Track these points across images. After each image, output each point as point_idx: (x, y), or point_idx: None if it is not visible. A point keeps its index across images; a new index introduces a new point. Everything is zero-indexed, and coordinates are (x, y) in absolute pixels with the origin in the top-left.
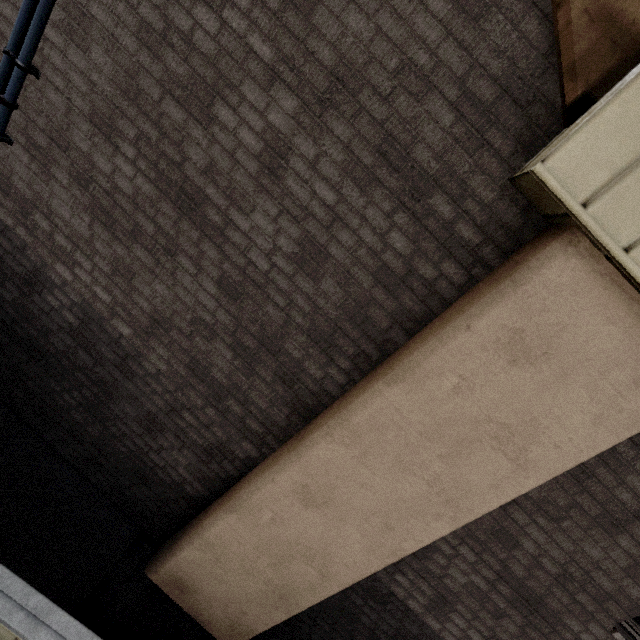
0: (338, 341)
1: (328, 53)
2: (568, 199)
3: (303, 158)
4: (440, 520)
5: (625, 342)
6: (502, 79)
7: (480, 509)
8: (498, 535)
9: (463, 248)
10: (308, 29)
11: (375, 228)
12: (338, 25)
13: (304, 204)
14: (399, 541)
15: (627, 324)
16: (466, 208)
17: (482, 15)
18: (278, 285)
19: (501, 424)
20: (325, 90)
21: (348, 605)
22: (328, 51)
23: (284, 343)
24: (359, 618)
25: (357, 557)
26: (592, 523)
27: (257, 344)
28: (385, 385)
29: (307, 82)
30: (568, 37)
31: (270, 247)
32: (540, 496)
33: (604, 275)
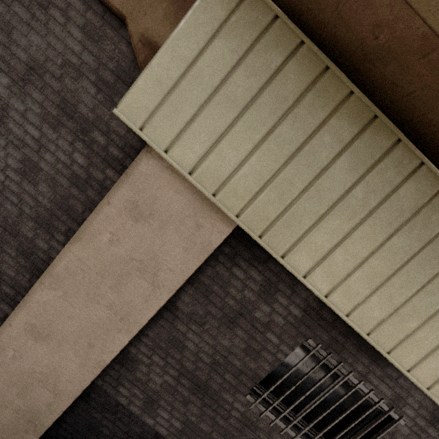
0: (54, 223)
1: (23, 54)
2: (133, 127)
3: (17, 111)
4: (120, 333)
5: (187, 204)
6: (116, 72)
7: (141, 320)
8: (173, 342)
9: (115, 161)
10: (10, 41)
11: (65, 151)
12: (27, 40)
13: (21, 138)
14: (99, 354)
15: (185, 193)
16: (112, 138)
17: (99, 40)
18: (12, 189)
19: (139, 260)
20: (24, 74)
21: (92, 421)
22: (23, 53)
23: (21, 228)
24: (101, 430)
25: (75, 373)
26: (220, 323)
27: (3, 230)
28: (70, 244)
29: (13, 69)
30: (136, 52)
31: (4, 165)
32: (189, 310)
33: (167, 168)
